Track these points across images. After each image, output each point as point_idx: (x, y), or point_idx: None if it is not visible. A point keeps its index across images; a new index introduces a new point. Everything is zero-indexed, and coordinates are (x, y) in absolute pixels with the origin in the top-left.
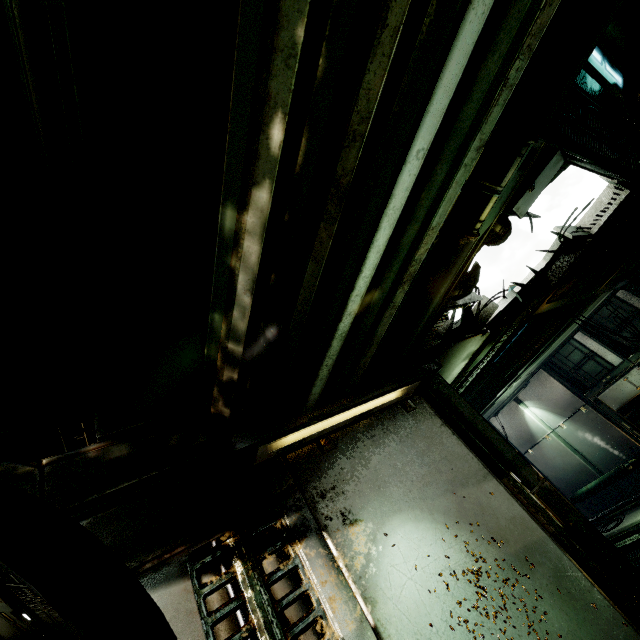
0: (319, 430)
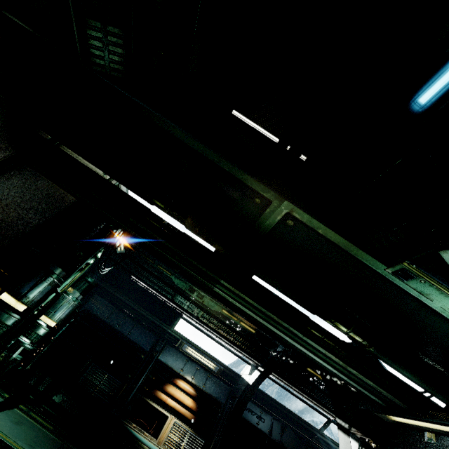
0: (416, 424)
